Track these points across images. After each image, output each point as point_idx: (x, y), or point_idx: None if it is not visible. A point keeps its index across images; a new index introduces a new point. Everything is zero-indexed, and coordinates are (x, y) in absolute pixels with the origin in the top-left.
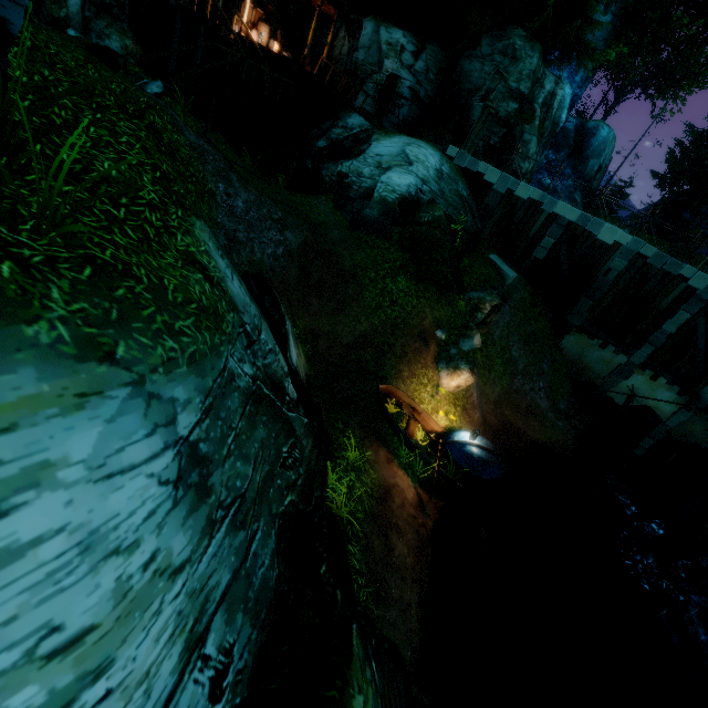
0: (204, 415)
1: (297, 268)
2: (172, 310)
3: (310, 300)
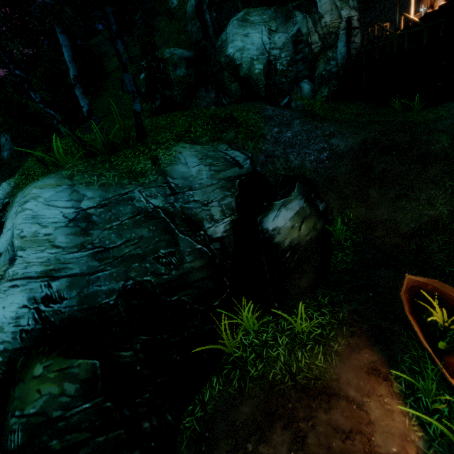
0: (100, 206)
1: (348, 165)
2: (111, 170)
3: (368, 191)
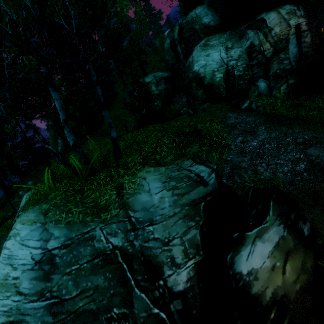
0: (63, 246)
1: None
2: (79, 204)
3: None
